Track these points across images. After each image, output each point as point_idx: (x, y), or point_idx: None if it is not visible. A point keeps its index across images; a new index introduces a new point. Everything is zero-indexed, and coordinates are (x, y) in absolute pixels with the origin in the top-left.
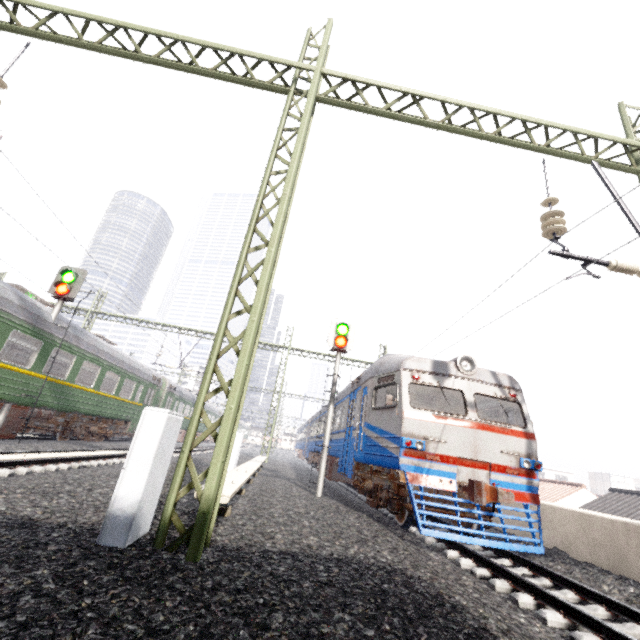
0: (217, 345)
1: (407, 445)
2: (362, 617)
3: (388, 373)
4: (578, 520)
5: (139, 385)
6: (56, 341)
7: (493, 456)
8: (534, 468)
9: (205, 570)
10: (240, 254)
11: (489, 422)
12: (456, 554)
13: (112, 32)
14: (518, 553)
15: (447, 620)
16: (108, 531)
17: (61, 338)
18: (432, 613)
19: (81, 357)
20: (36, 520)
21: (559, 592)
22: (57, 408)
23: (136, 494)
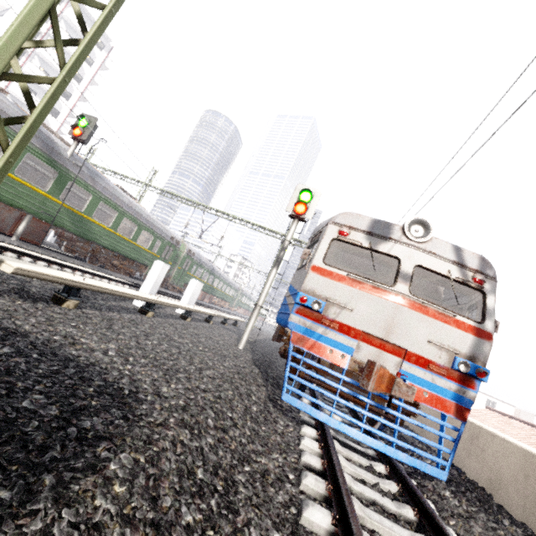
0: None
1: (301, 301)
2: None
3: (319, 230)
4: (522, 461)
5: (157, 240)
6: (72, 176)
7: (414, 343)
8: (474, 375)
9: None
10: None
11: (422, 300)
12: (313, 434)
13: None
14: (415, 468)
15: None
16: None
17: (76, 175)
18: None
19: (98, 198)
20: None
21: (412, 535)
22: (76, 233)
23: None
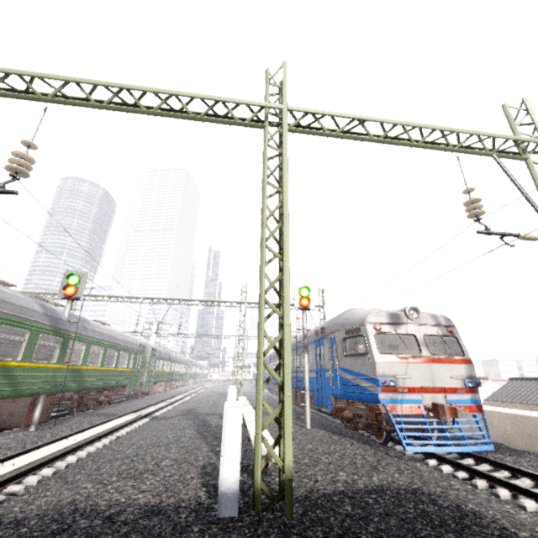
0: (262, 346)
1: (383, 384)
2: (430, 537)
3: (354, 327)
4: (513, 420)
5: (130, 354)
6: (71, 335)
7: (445, 382)
8: (475, 386)
9: (305, 523)
10: (260, 269)
11: (439, 356)
12: (435, 462)
13: (117, 93)
14: (473, 451)
15: (478, 526)
16: (223, 506)
17: (74, 331)
18: (465, 523)
19: (89, 343)
20: (156, 505)
21: (519, 480)
22: (76, 389)
23: (235, 474)
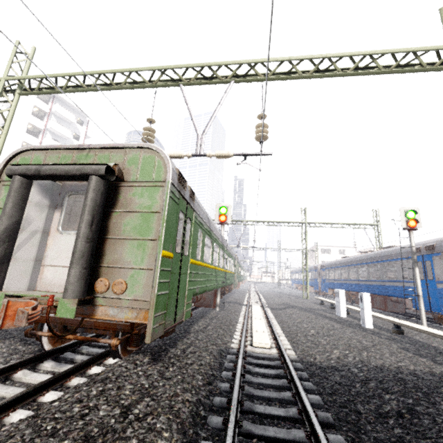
0: None
1: None
2: None
3: None
4: None
5: (233, 262)
6: (224, 249)
7: None
8: None
9: None
10: None
11: None
12: None
13: (320, 63)
14: None
15: None
16: None
17: (225, 246)
18: None
19: (227, 254)
20: (430, 372)
21: None
22: (225, 285)
23: None
